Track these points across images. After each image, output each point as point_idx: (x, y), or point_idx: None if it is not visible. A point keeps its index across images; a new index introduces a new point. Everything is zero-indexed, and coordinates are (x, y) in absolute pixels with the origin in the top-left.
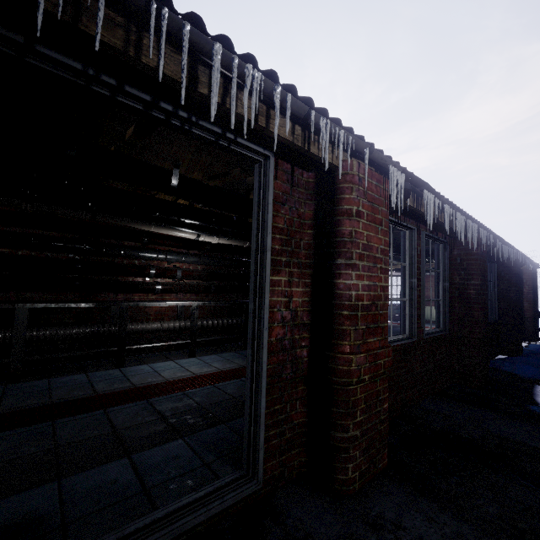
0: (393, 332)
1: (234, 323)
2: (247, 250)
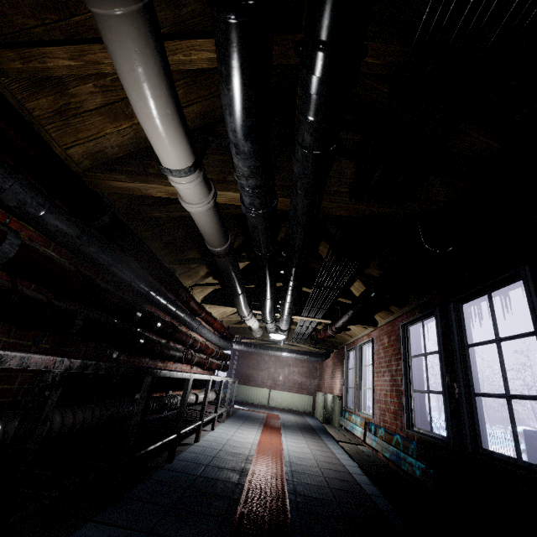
0: (245, 419)
1: (85, 422)
2: (158, 260)
